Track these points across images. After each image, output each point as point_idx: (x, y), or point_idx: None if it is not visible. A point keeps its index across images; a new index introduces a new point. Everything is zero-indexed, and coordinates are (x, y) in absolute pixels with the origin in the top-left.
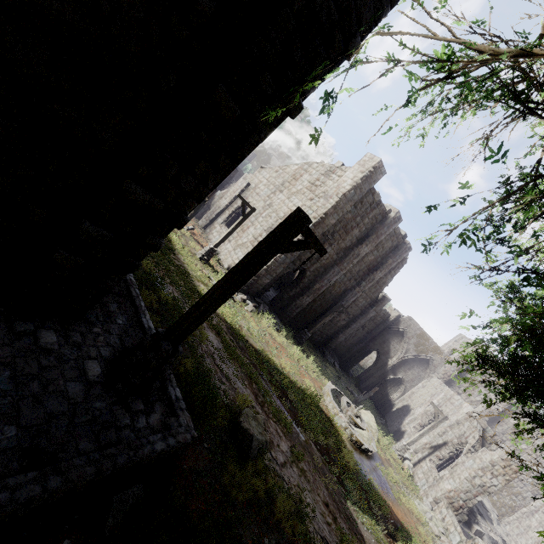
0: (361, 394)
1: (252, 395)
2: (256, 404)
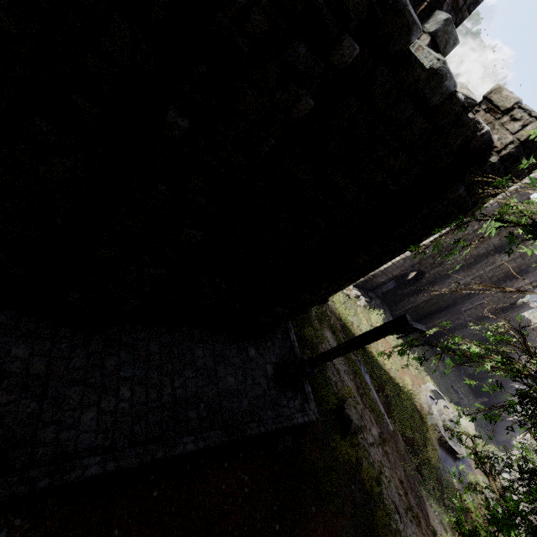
0: (465, 399)
1: (354, 387)
2: (357, 395)
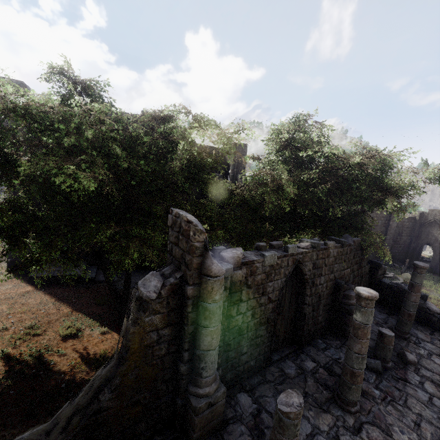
0: (402, 268)
1: None
2: None
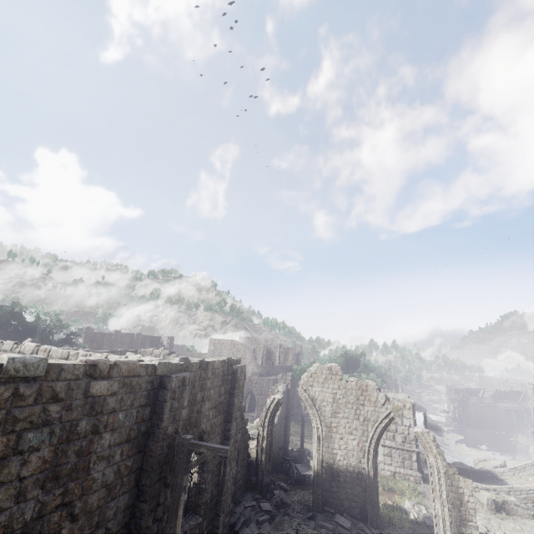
0: None
1: None
2: None
